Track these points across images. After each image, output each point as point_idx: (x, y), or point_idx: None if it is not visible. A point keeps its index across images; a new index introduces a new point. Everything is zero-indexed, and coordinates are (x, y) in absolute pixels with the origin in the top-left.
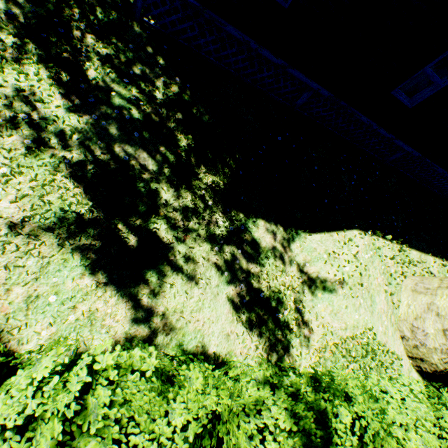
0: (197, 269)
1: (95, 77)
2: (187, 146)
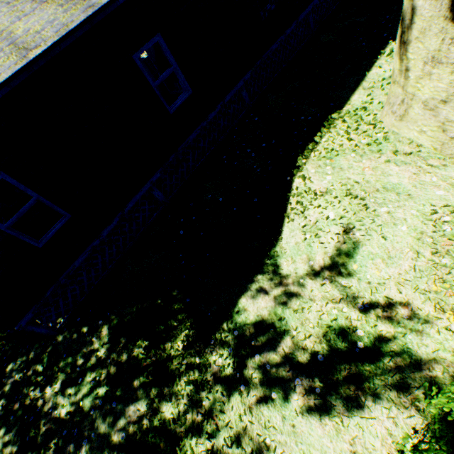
0: (252, 434)
1: (67, 410)
2: (144, 350)
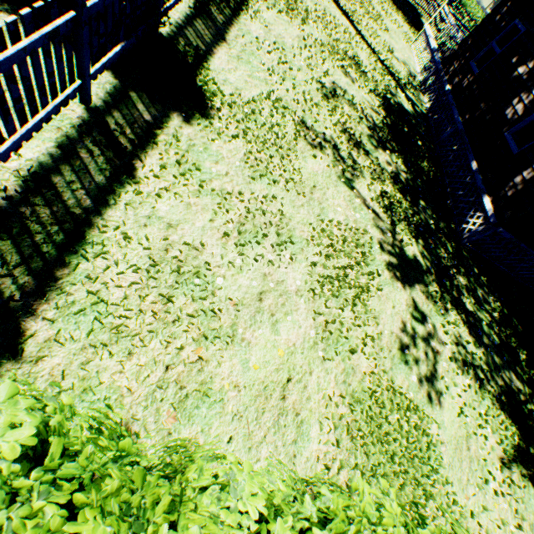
0: None
1: (469, 308)
2: (525, 362)
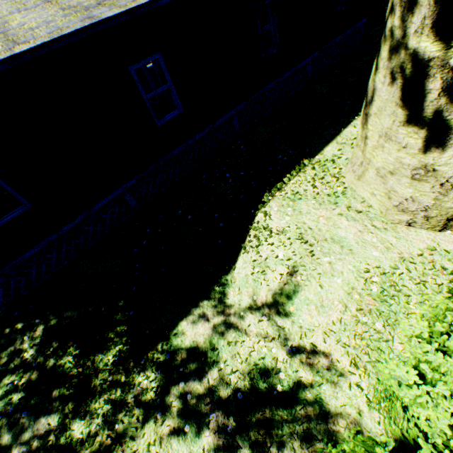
0: None
1: None
2: (74, 359)
